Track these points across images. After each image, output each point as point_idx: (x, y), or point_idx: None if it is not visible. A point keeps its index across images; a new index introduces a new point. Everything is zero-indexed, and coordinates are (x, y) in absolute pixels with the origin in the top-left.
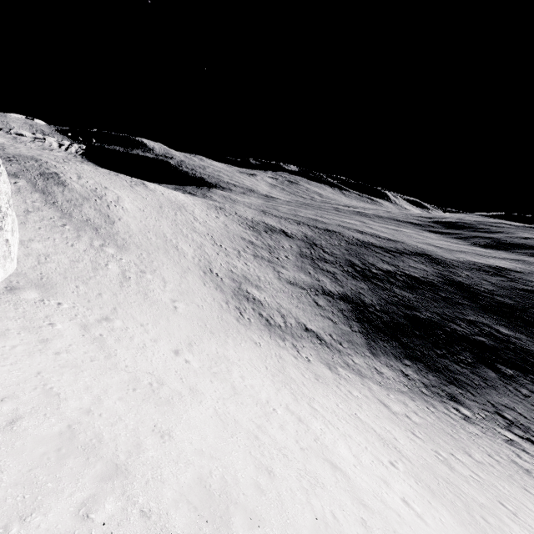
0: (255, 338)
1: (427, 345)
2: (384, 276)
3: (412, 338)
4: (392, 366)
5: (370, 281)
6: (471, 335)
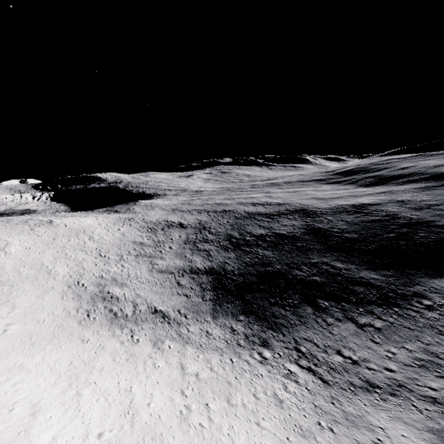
0: (88, 335)
1: (265, 297)
2: (254, 241)
3: (255, 293)
4: (225, 325)
5: (240, 249)
6: (307, 276)
